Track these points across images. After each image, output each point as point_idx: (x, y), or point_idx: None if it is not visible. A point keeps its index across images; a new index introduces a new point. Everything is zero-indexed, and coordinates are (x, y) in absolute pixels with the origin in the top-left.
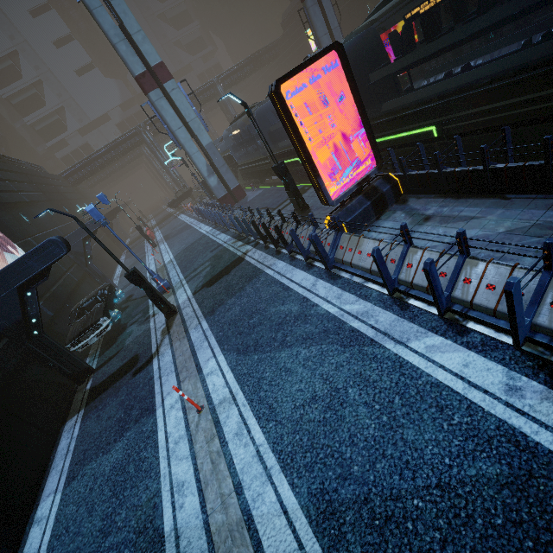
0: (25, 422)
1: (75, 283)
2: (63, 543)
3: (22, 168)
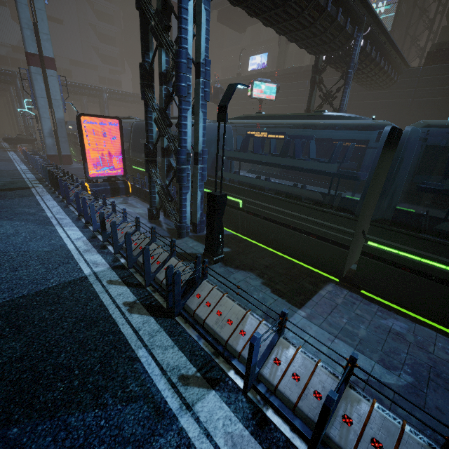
0: None
1: None
2: None
3: None
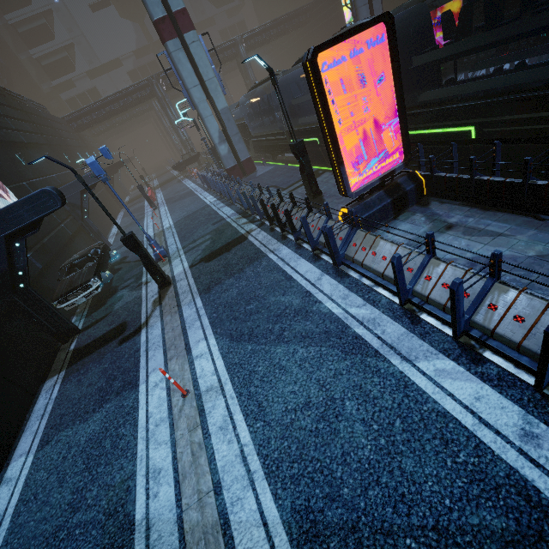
0: (2, 378)
1: (69, 237)
2: (30, 510)
3: (22, 105)
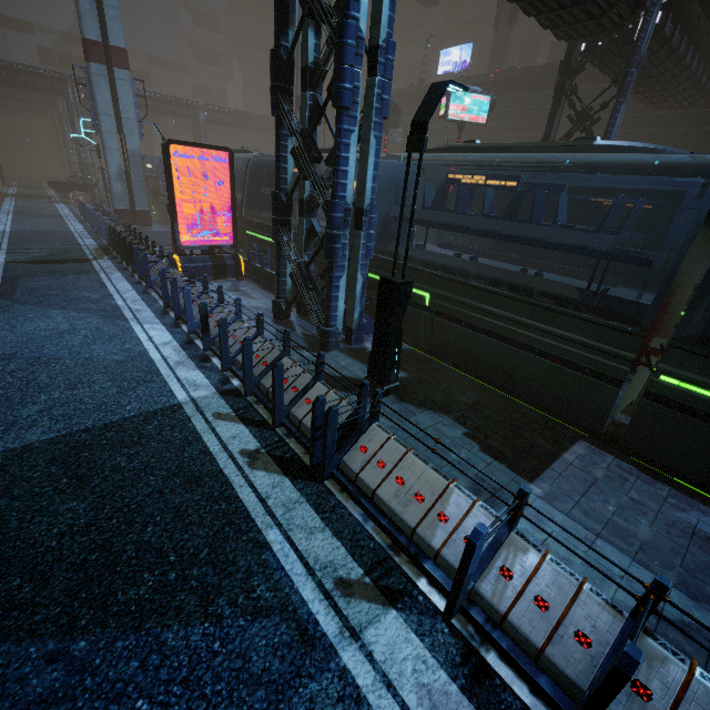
0: None
1: None
2: None
3: None
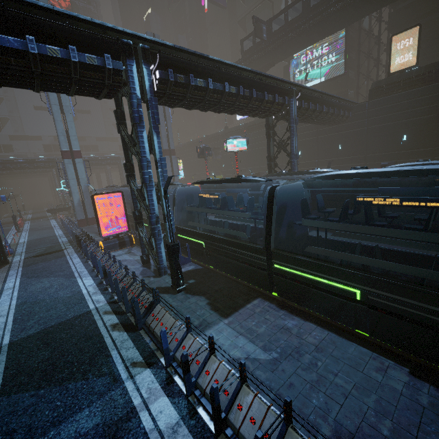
0: None
1: None
2: None
3: None
